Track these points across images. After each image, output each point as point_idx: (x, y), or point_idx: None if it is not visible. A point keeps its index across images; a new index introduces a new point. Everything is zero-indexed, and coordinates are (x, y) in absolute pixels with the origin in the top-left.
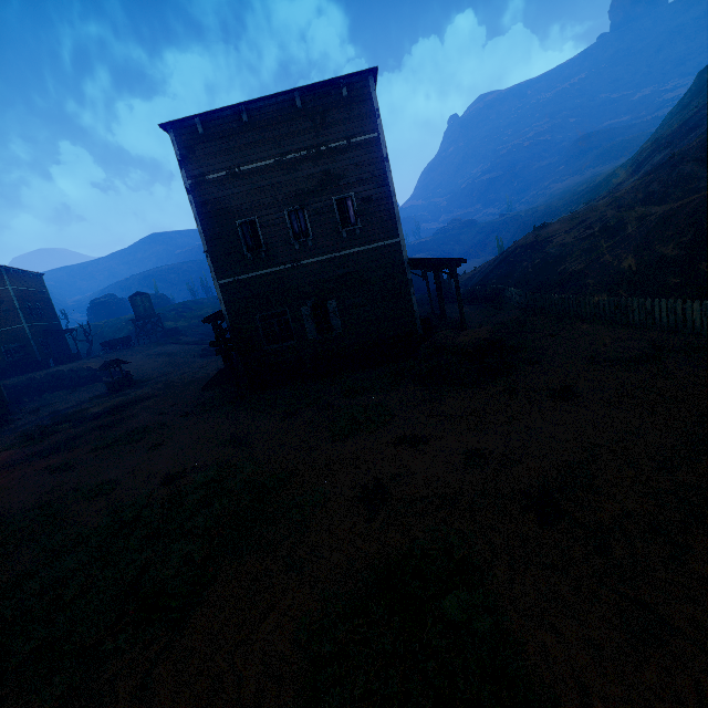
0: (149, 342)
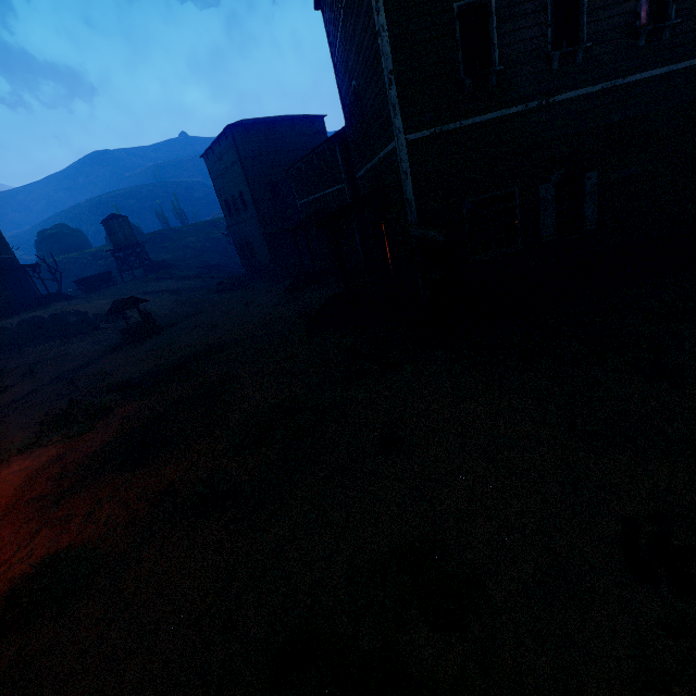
0: (134, 278)
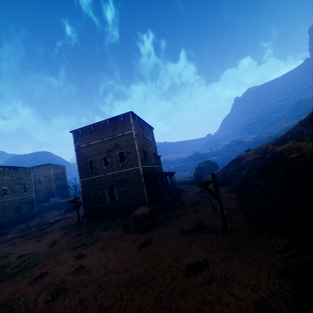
0: None
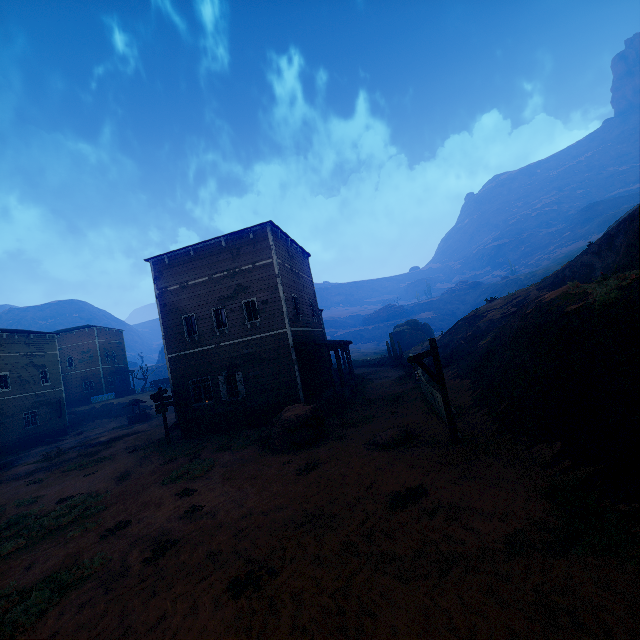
0: None
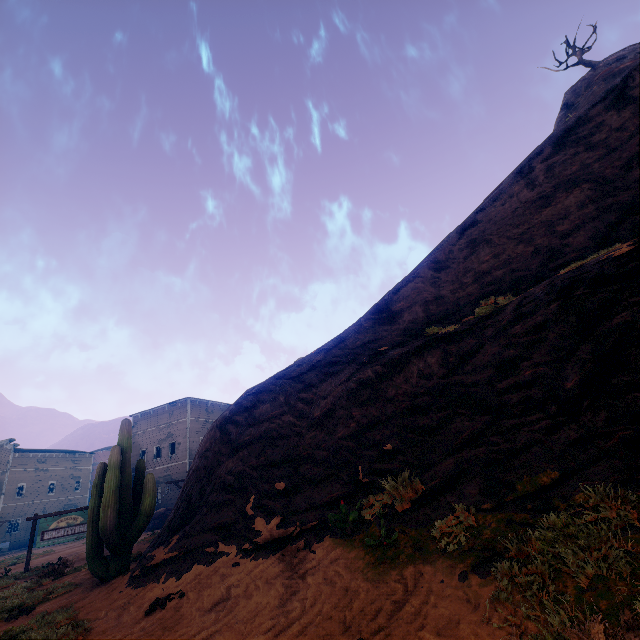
0: None
